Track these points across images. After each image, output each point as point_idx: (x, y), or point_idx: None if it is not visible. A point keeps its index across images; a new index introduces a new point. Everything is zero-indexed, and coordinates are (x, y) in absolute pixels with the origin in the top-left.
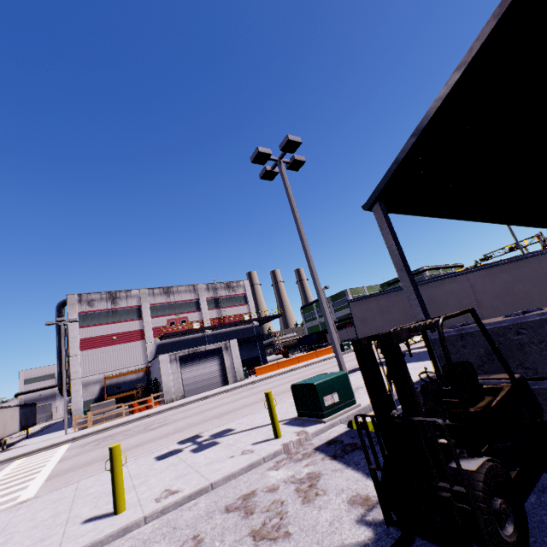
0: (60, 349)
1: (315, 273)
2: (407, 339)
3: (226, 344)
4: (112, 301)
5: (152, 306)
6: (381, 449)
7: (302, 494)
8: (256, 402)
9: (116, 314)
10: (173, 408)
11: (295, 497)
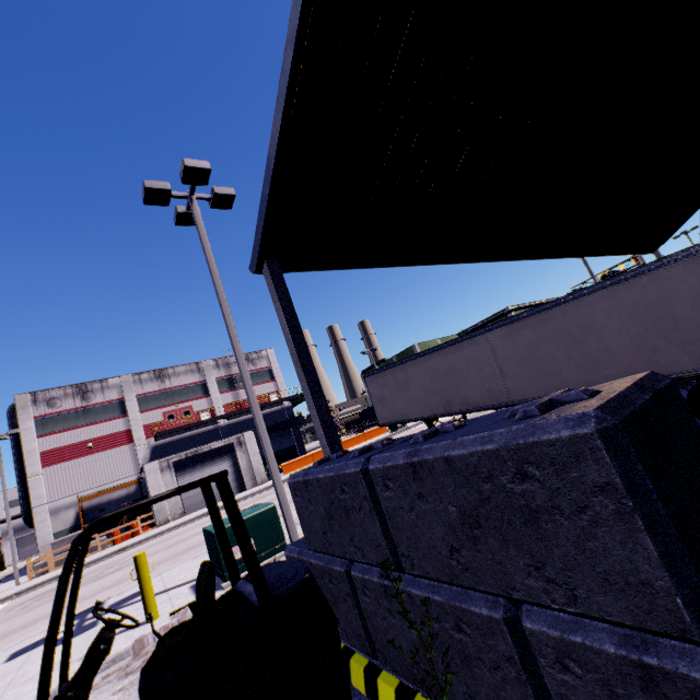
0: (19, 467)
1: (242, 362)
2: (431, 423)
3: (240, 438)
4: (82, 396)
5: (140, 397)
6: None
7: None
8: None
9: (90, 414)
10: (160, 535)
11: None
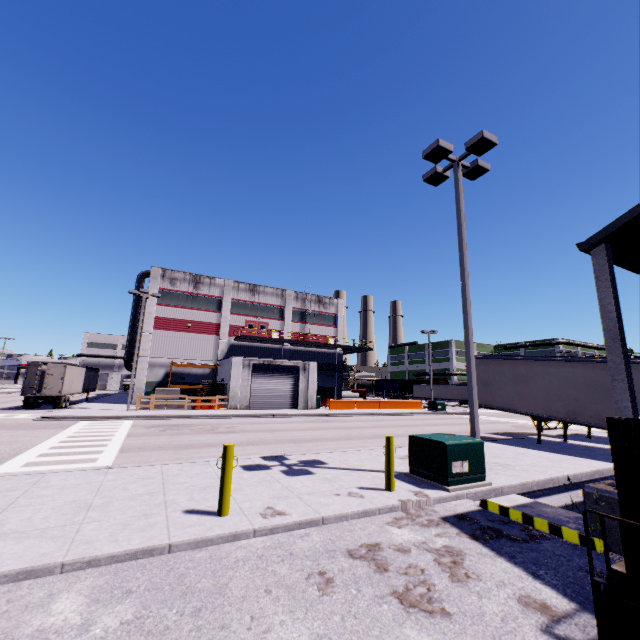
0: (133, 321)
1: (469, 314)
2: (540, 422)
3: (305, 364)
4: (194, 285)
5: (234, 301)
6: (626, 564)
7: (447, 569)
8: (338, 438)
9: (196, 300)
10: (238, 417)
11: (438, 570)
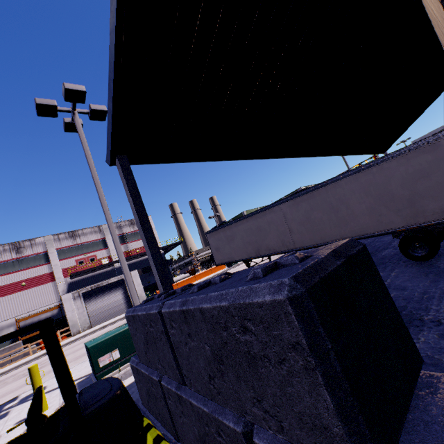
0: None
1: (112, 227)
2: (248, 263)
3: None
4: (16, 251)
5: (59, 250)
6: None
7: None
8: None
9: (23, 263)
10: (72, 342)
11: None
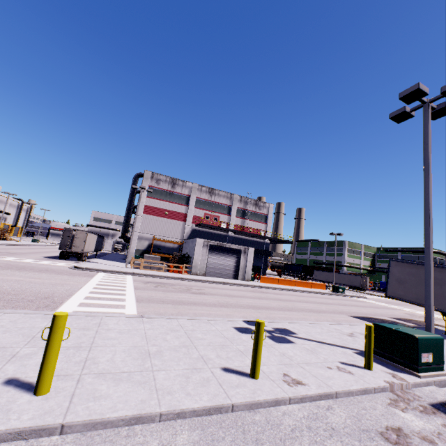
0: (129, 206)
1: (431, 230)
2: None
3: (246, 249)
4: (172, 185)
5: (197, 199)
6: None
7: None
8: (282, 309)
9: (172, 196)
10: (200, 281)
11: None
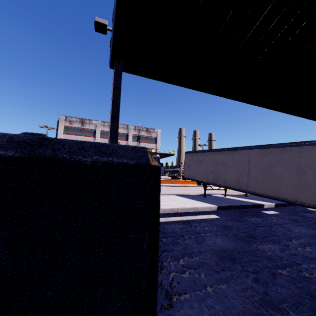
0: None
1: None
2: (205, 185)
3: None
4: (81, 124)
5: (102, 131)
6: None
7: None
8: None
9: (82, 131)
10: None
11: None
